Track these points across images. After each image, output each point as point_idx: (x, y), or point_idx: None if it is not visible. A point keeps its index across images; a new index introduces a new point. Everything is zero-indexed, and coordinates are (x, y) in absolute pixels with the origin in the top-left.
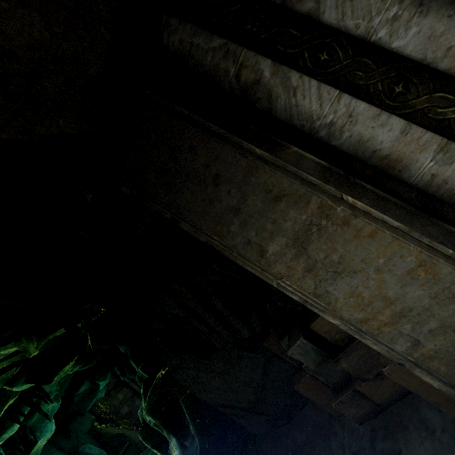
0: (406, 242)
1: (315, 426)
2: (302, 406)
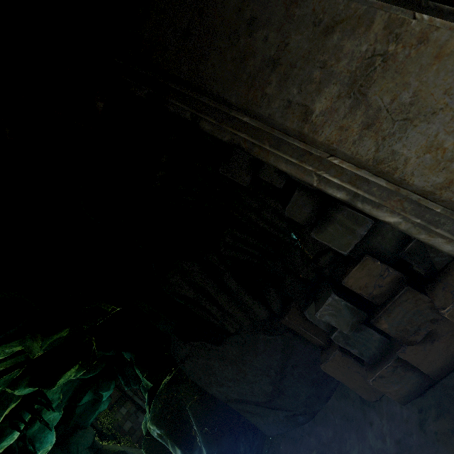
0: None
1: (344, 418)
2: (327, 397)
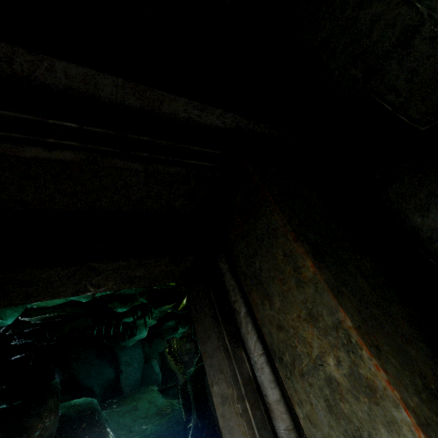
0: None
1: None
2: None
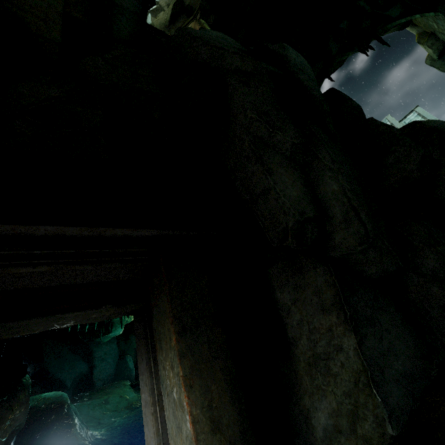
0: (156, 437)
1: None
2: None
